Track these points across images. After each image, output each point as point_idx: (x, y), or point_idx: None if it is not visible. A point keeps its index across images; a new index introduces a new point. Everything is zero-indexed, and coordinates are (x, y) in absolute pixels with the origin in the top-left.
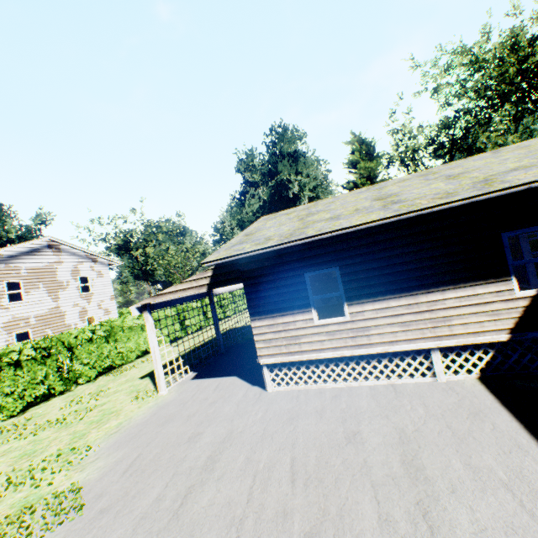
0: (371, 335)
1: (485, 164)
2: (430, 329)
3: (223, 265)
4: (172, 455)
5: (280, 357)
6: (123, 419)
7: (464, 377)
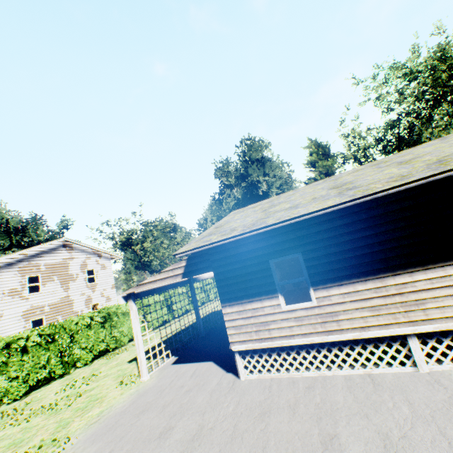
0: (341, 321)
1: (435, 148)
2: (403, 314)
3: (195, 255)
4: None
5: (251, 344)
6: (104, 407)
7: (450, 367)
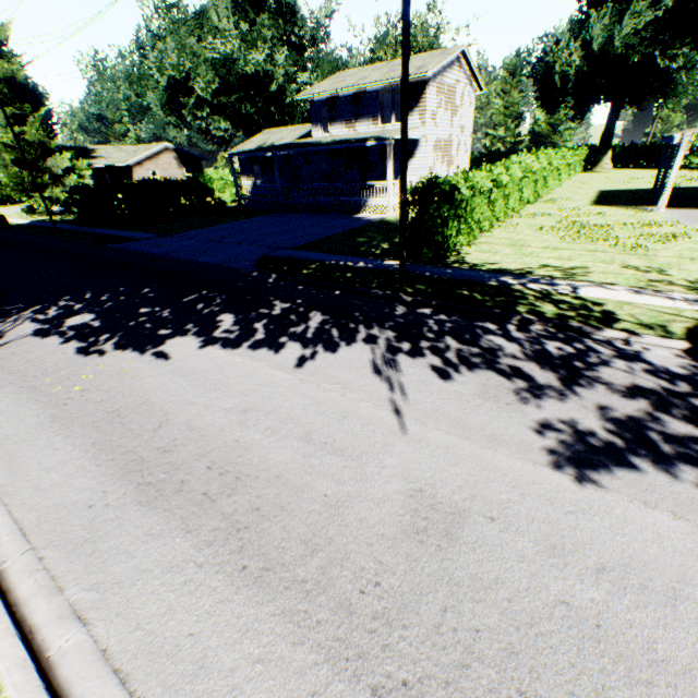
0: None
1: None
2: None
3: None
4: None
5: None
6: (658, 218)
7: None
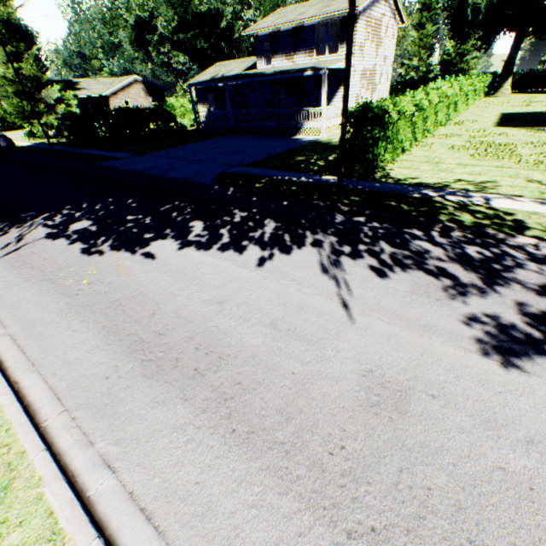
0: None
1: None
2: None
3: None
4: None
5: None
6: None
7: None
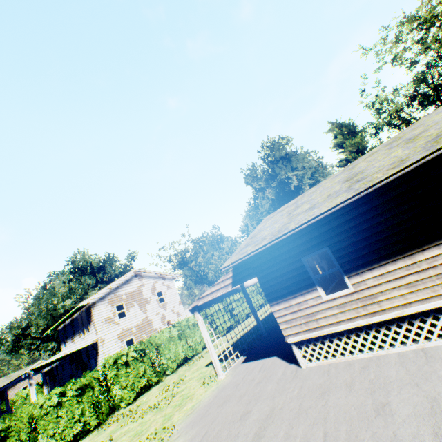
0: (381, 302)
1: None
2: (441, 285)
3: (238, 265)
4: (229, 431)
5: (303, 335)
6: (195, 402)
7: None
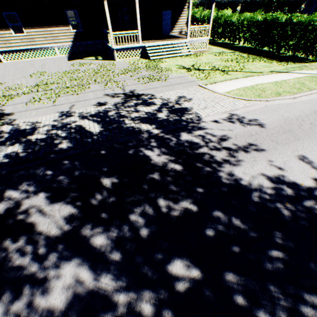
0: (36, 42)
1: None
2: (53, 41)
3: None
4: None
5: (4, 49)
6: None
7: (65, 56)
